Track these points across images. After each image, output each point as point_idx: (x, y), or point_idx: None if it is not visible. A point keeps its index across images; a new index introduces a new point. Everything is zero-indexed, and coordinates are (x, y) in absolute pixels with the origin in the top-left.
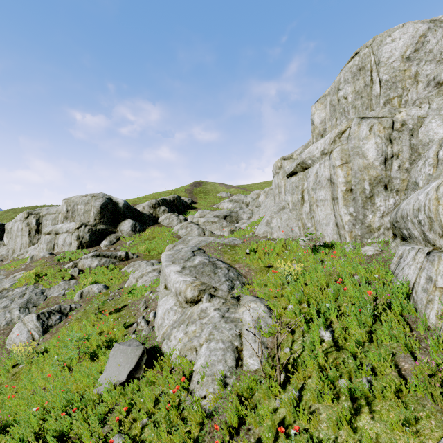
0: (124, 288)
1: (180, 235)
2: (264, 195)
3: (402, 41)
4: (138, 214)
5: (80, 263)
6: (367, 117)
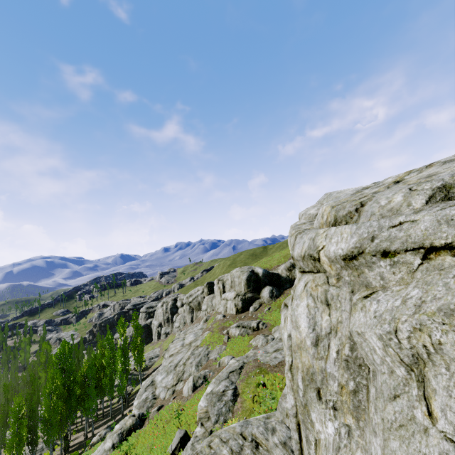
0: None
1: None
2: None
3: None
4: (277, 279)
5: (230, 331)
6: (287, 305)
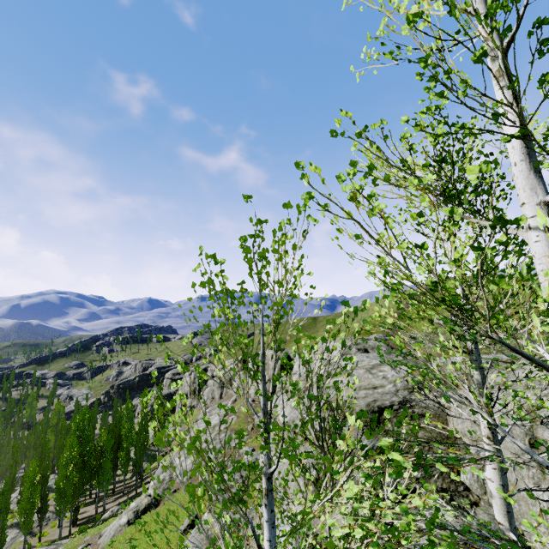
0: None
1: None
2: None
3: None
4: None
5: (255, 419)
6: None
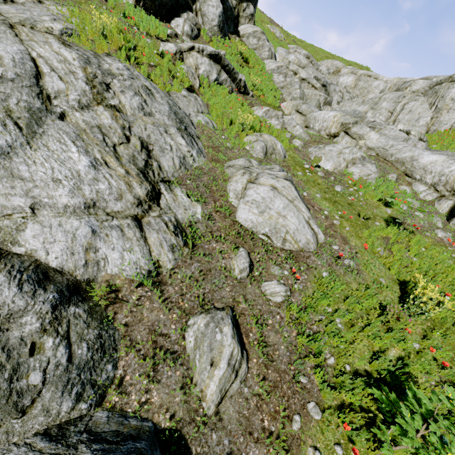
0: (360, 179)
1: (275, 83)
2: (354, 78)
3: None
4: None
5: (191, 58)
6: None
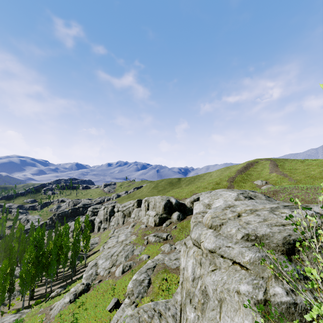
0: None
1: None
2: None
3: (197, 211)
4: (183, 207)
5: (149, 238)
6: (185, 244)
